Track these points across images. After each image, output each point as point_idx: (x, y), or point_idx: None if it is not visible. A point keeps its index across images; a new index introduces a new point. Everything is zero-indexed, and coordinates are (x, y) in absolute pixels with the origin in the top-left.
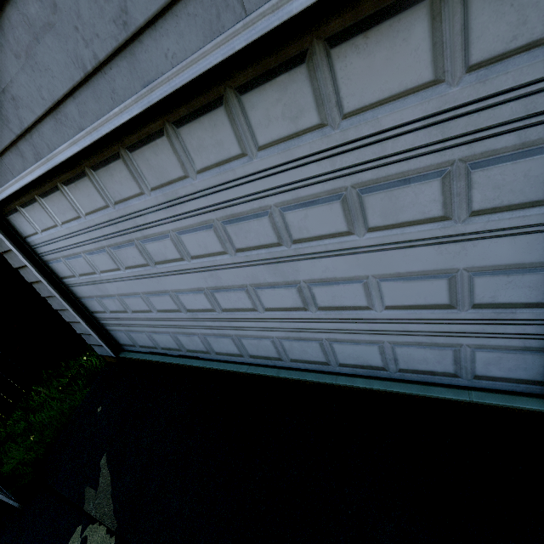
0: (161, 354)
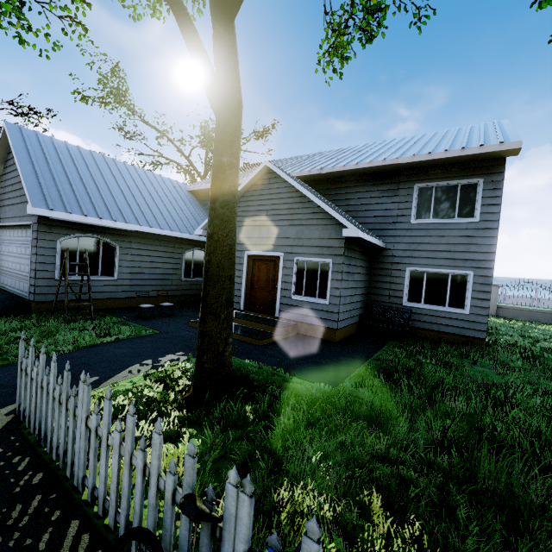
0: (0, 286)
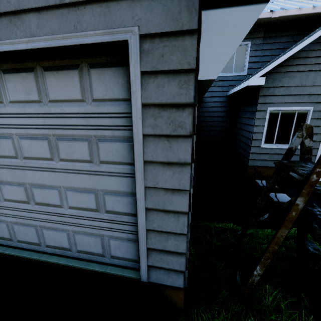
0: None
